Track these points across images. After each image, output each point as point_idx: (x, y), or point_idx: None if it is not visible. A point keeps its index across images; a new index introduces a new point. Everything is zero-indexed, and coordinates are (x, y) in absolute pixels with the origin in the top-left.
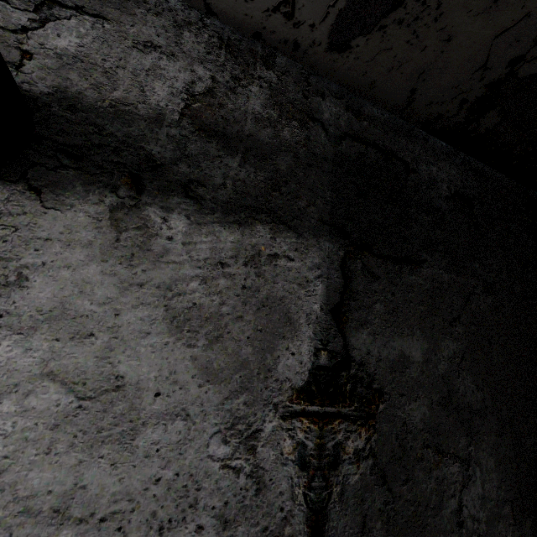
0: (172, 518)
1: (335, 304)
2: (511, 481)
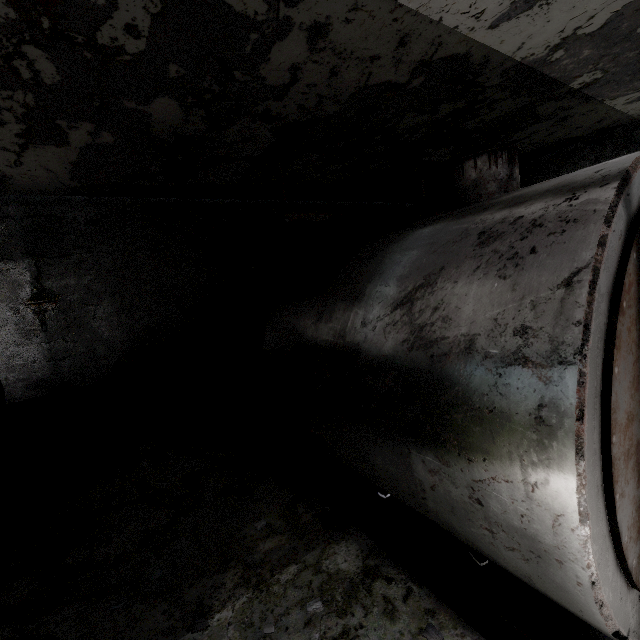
0: (3, 325)
1: (36, 277)
2: (118, 307)
